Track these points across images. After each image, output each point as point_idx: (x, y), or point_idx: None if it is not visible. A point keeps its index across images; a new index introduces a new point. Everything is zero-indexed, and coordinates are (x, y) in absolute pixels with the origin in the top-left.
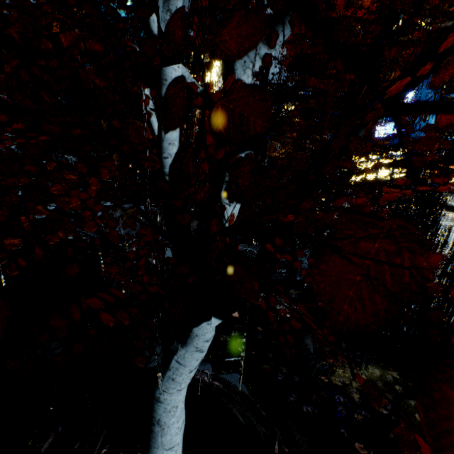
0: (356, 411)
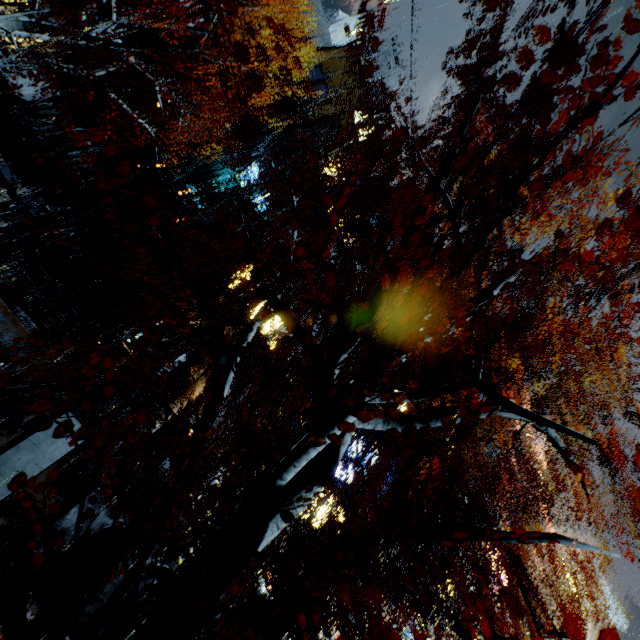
0: None
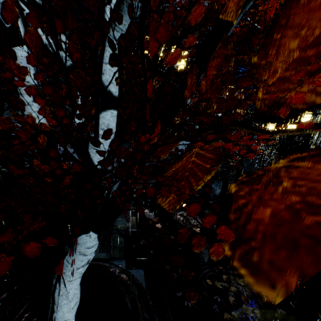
0: (227, 311)
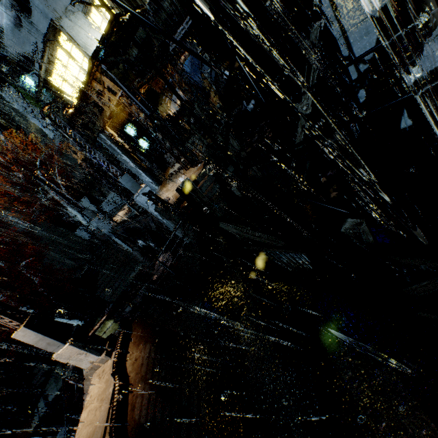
0: None
